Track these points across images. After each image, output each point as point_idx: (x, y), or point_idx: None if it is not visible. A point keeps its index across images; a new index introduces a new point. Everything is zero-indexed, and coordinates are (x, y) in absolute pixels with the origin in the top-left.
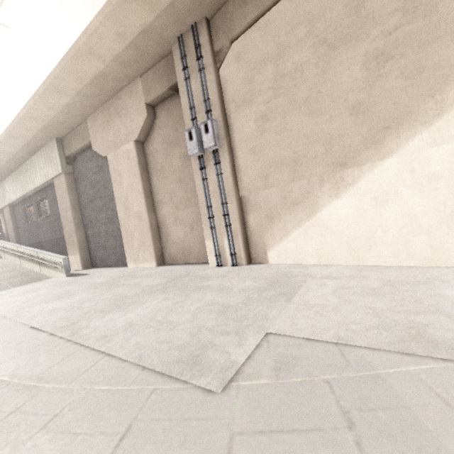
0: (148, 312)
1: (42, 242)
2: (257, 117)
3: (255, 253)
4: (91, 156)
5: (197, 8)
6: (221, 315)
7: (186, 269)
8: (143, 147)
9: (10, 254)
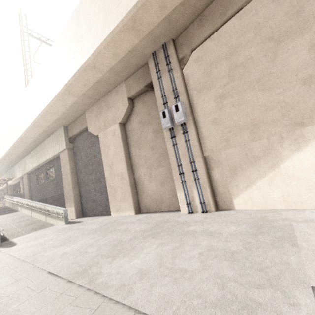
0: (153, 258)
1: (47, 198)
2: (216, 97)
3: (221, 201)
4: (86, 136)
5: (167, 33)
6: (233, 262)
7: (162, 216)
8: (124, 127)
9: (25, 208)
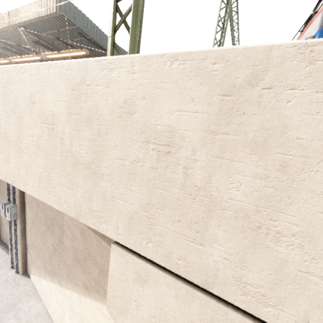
0: None
1: None
2: (32, 218)
3: (28, 270)
4: None
5: None
6: None
7: None
8: None
9: None
